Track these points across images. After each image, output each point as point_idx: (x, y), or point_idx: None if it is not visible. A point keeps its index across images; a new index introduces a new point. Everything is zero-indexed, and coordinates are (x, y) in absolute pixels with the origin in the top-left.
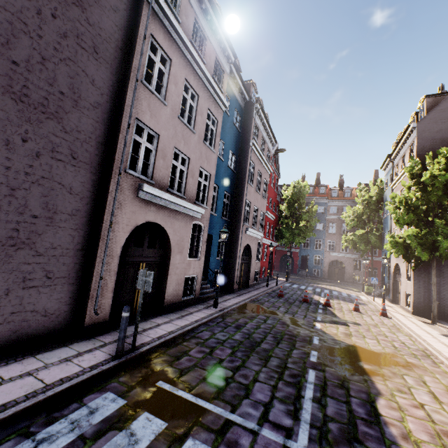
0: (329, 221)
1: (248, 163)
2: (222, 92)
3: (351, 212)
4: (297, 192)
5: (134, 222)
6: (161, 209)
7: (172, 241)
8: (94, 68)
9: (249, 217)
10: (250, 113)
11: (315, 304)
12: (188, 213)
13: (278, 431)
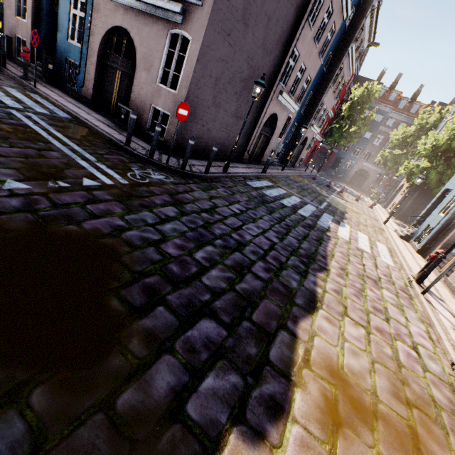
0: (379, 133)
1: (338, 67)
2: (351, 0)
3: (401, 132)
4: (365, 95)
5: (270, 113)
6: (281, 106)
7: (277, 126)
8: (291, 16)
9: (317, 115)
10: (364, 11)
11: (333, 190)
12: (290, 109)
13: (315, 204)
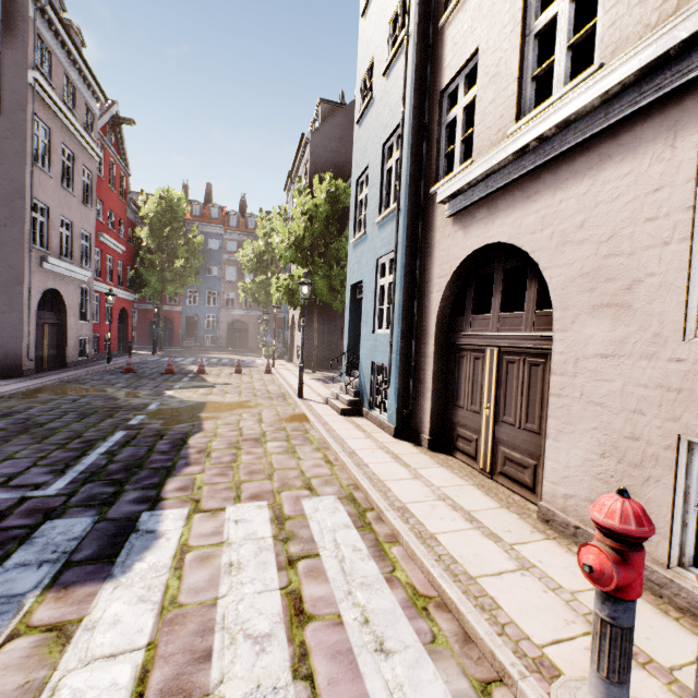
0: (227, 263)
1: (28, 121)
2: None
3: (249, 249)
4: (167, 209)
5: None
6: None
7: None
8: None
9: (49, 236)
10: (20, 5)
11: (184, 374)
12: None
13: (21, 490)
